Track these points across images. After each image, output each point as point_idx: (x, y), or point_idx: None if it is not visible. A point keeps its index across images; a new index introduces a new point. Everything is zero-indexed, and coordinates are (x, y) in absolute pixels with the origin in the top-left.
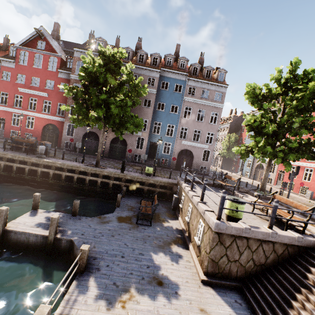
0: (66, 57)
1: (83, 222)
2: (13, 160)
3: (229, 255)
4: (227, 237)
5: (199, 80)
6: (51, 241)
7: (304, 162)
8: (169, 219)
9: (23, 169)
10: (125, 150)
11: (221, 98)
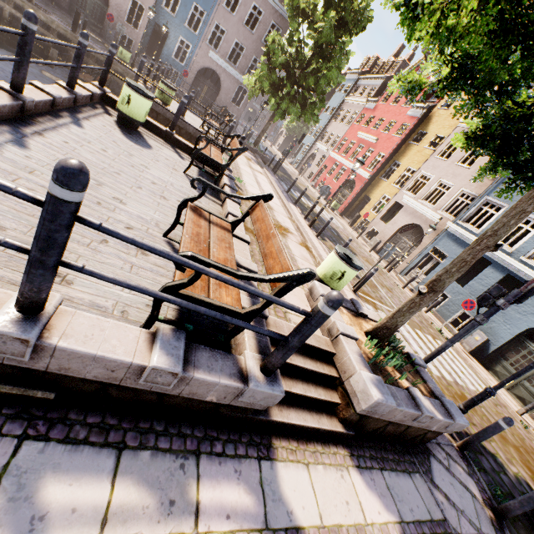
0: None
1: None
2: None
3: None
4: None
5: None
6: None
7: (346, 159)
8: None
9: None
10: (105, 15)
11: None
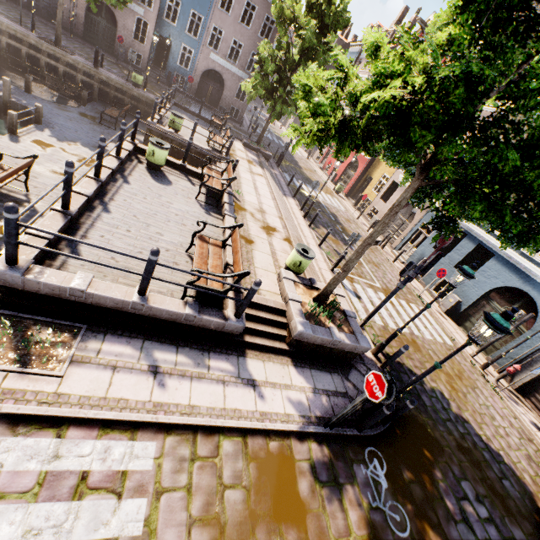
0: None
1: (39, 101)
2: None
3: None
4: (157, 135)
5: None
6: (7, 103)
7: None
8: (141, 135)
9: None
10: (115, 35)
11: None
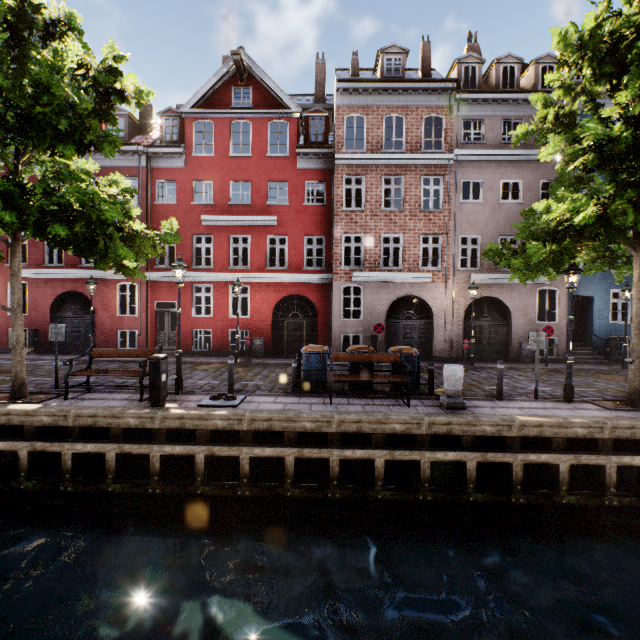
0: (306, 115)
1: None
2: (401, 436)
3: None
4: None
5: None
6: None
7: None
8: None
9: (441, 463)
10: (505, 331)
11: None
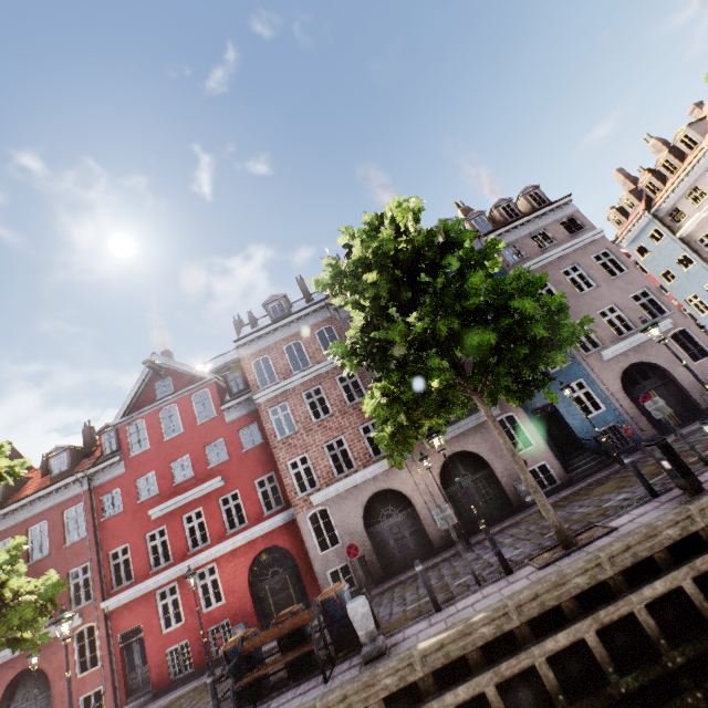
0: (223, 375)
1: None
2: None
3: None
4: None
5: (510, 228)
6: None
7: None
8: None
9: None
10: (493, 479)
11: (581, 224)
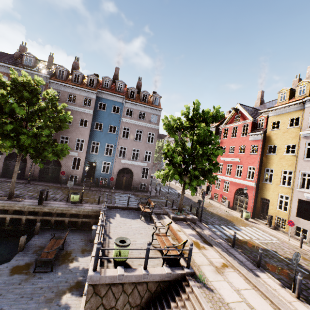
0: None
1: None
2: None
3: (106, 304)
4: (102, 286)
5: (136, 103)
6: None
7: (224, 175)
8: (80, 256)
9: None
10: (60, 171)
11: (157, 120)
